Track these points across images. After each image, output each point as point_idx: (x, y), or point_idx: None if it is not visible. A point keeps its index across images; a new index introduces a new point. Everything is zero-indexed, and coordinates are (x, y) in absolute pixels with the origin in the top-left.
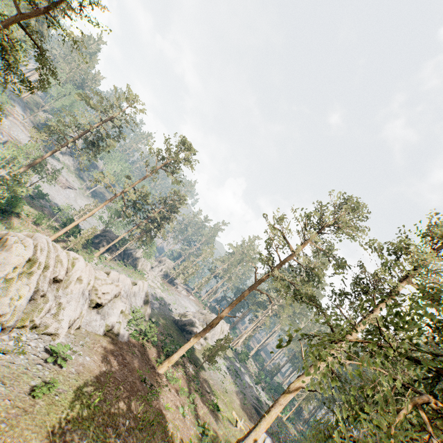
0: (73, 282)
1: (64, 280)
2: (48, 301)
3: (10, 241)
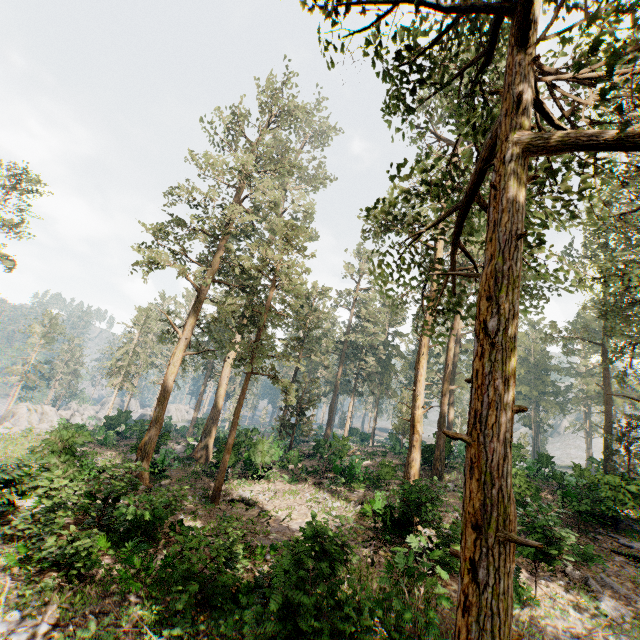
0: (49, 412)
1: (45, 413)
2: (45, 420)
3: (15, 410)
